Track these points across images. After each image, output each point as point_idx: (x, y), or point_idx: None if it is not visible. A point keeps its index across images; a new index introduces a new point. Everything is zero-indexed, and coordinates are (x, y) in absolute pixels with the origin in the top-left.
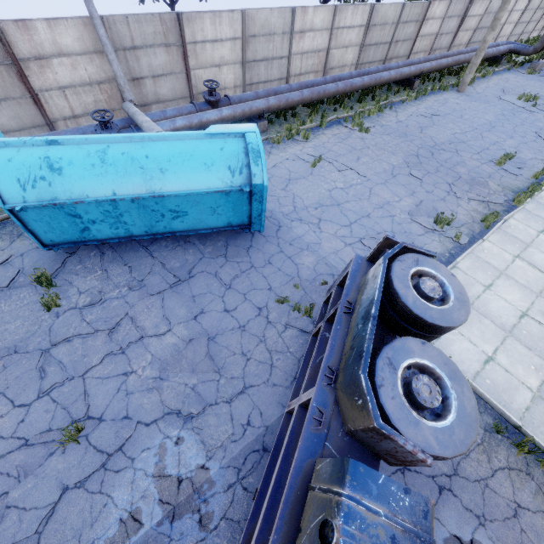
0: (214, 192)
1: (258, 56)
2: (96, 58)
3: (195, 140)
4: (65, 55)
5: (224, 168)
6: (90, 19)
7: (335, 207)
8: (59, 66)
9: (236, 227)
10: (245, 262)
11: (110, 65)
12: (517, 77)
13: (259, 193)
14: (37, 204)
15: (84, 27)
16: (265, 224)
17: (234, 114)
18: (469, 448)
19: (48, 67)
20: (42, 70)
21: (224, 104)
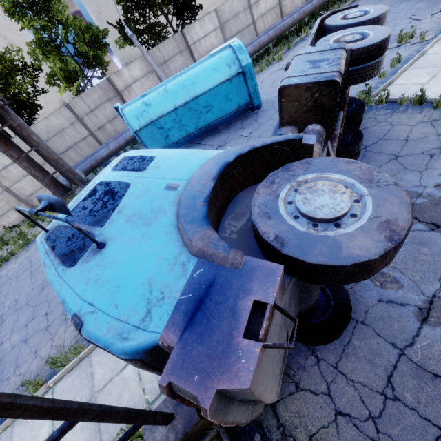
0: (223, 82)
1: (233, 32)
2: (150, 76)
3: (205, 62)
4: (137, 81)
5: (224, 66)
6: (143, 56)
7: None
8: (135, 88)
9: (244, 106)
10: (255, 125)
11: (157, 77)
12: None
13: (249, 72)
14: (145, 124)
15: (141, 62)
16: (264, 106)
17: None
18: (382, 40)
19: (131, 90)
20: (130, 93)
21: None
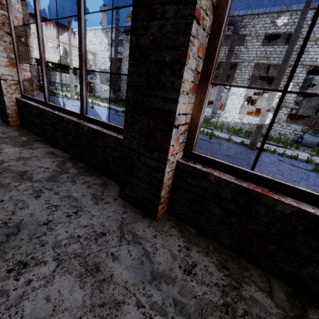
0: None
1: None
2: None
3: None
4: None
5: None
6: None
7: None
8: None
9: None
10: None
11: None
12: None
13: None
14: None
15: None
16: None
17: None
18: None
19: None
20: None
21: None
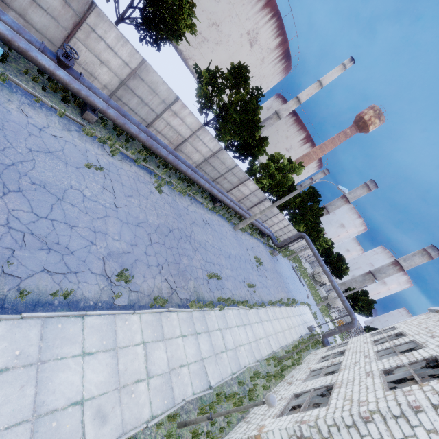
0: None
1: (138, 92)
2: None
3: None
4: None
5: None
6: None
7: (53, 198)
8: None
9: None
10: None
11: None
12: (264, 249)
13: None
14: None
15: None
16: None
17: (68, 82)
18: None
19: None
20: None
21: (73, 74)
